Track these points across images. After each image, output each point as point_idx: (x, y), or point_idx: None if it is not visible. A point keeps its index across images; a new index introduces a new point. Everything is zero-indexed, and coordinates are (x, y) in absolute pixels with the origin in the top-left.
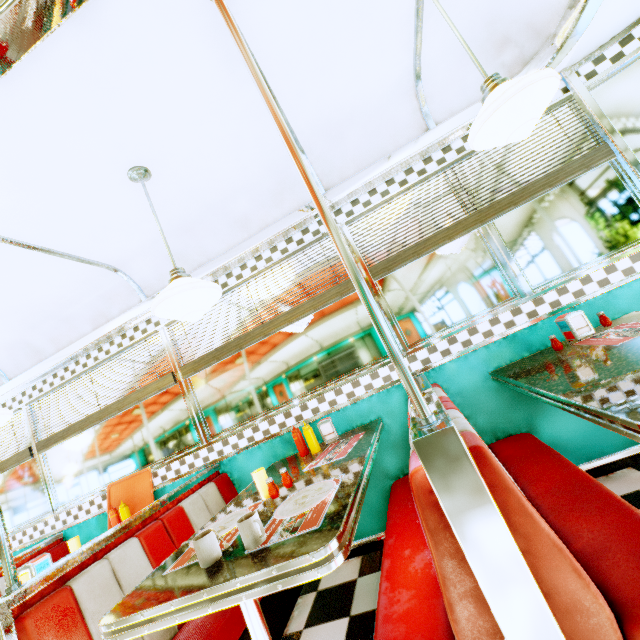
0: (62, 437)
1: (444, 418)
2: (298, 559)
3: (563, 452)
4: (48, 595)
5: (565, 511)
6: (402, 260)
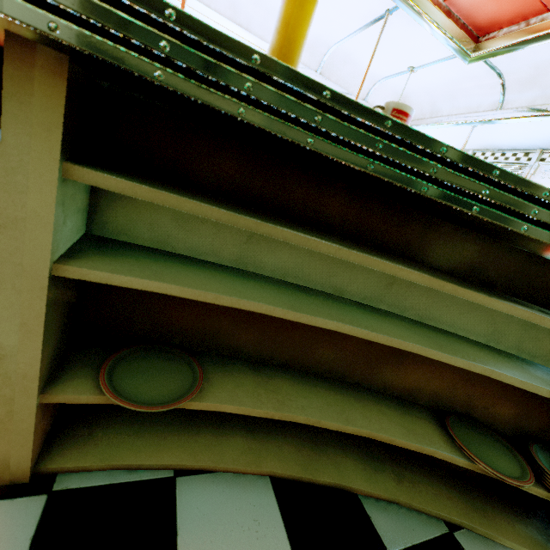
0: None
1: None
2: None
3: None
4: None
5: None
6: None
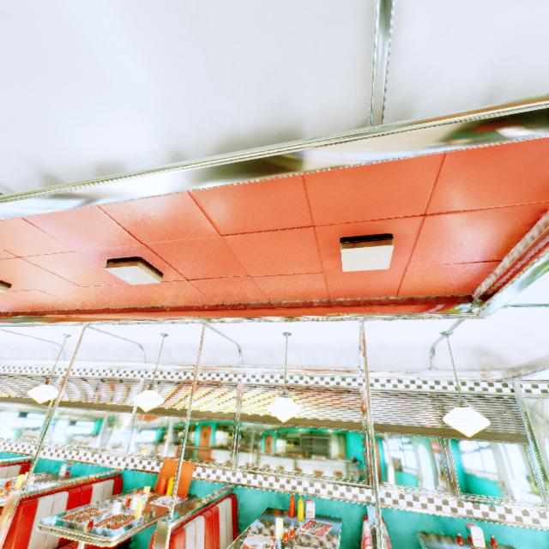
0: (155, 412)
1: None
2: None
3: None
4: (178, 528)
5: None
6: (390, 430)
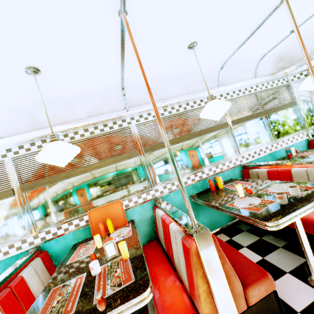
0: (48, 182)
1: None
2: None
3: None
4: None
5: None
6: (243, 120)
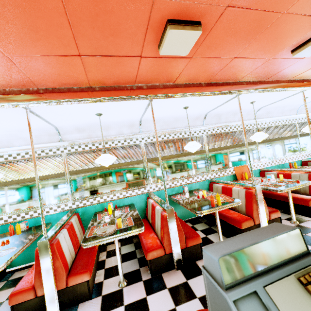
0: (219, 149)
1: None
2: None
3: None
4: None
5: None
6: (305, 135)
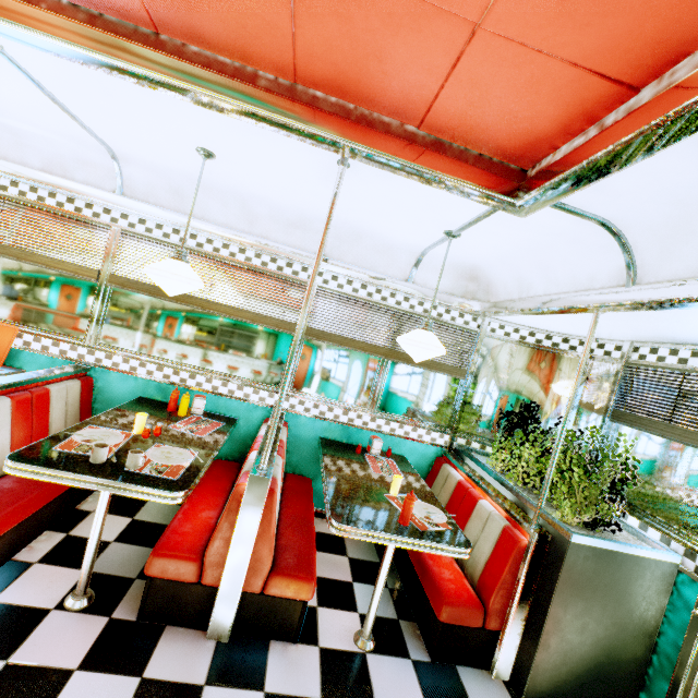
0: None
1: (271, 470)
2: (163, 491)
3: (319, 498)
4: None
5: (289, 527)
6: (330, 339)
